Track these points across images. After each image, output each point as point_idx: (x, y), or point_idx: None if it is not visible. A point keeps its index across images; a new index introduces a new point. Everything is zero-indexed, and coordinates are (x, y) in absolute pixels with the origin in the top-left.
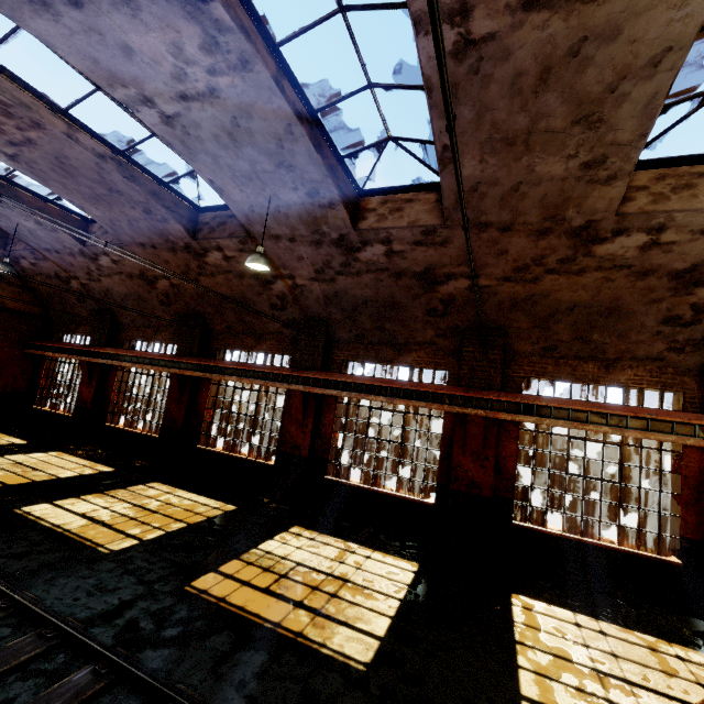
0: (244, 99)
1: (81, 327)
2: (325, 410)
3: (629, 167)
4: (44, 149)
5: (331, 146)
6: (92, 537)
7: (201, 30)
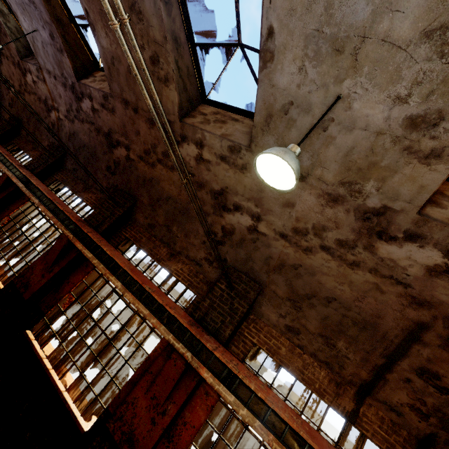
0: None
1: None
2: (18, 201)
3: (172, 72)
4: None
5: (65, 7)
6: None
7: None
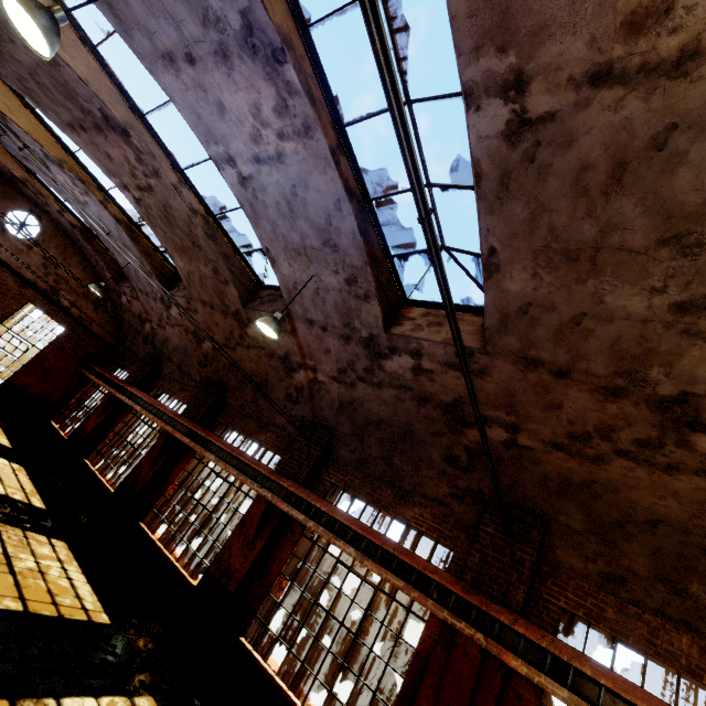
0: (304, 167)
1: (133, 365)
2: (285, 539)
3: None
4: (158, 196)
5: (381, 240)
6: None
7: (276, 92)
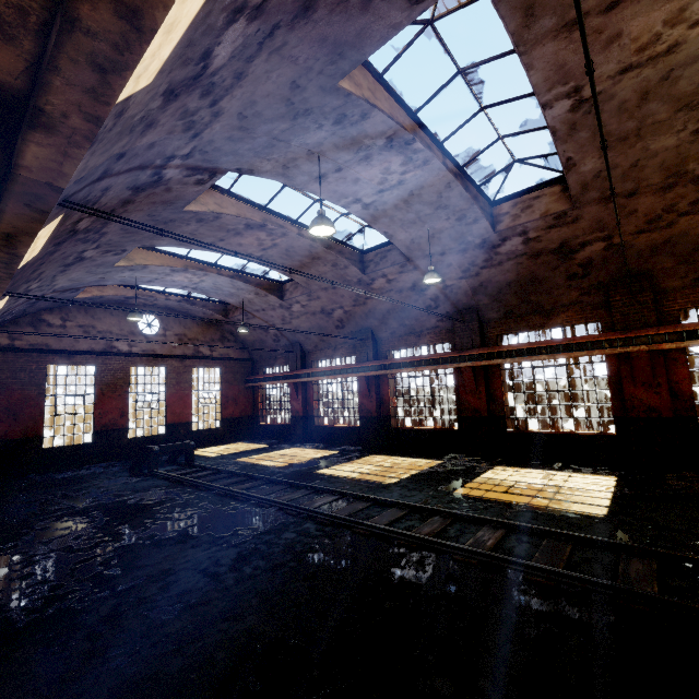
0: (420, 180)
1: (278, 360)
2: (491, 378)
3: None
4: (281, 246)
5: (472, 183)
6: (371, 479)
7: (404, 157)
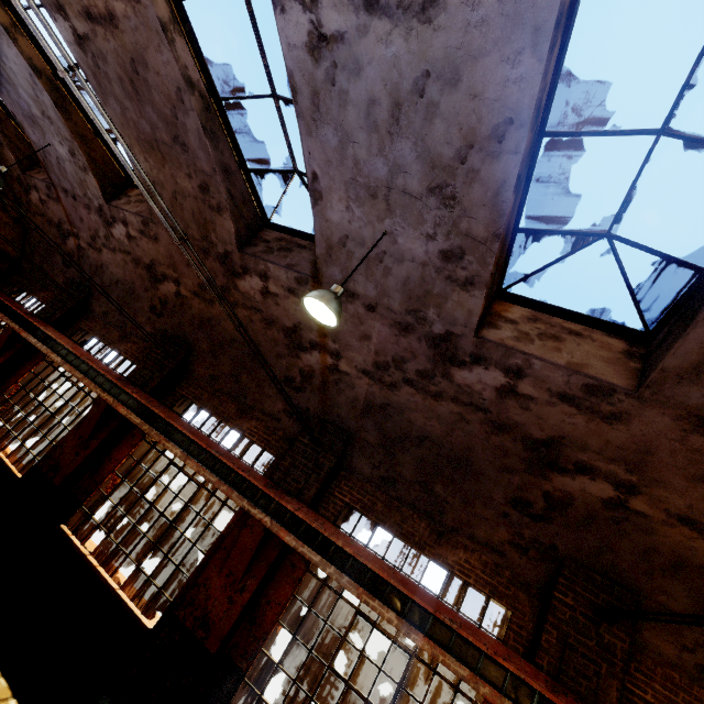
0: (471, 40)
1: (46, 291)
2: (282, 574)
3: None
4: (124, 39)
5: (521, 203)
6: None
7: None
